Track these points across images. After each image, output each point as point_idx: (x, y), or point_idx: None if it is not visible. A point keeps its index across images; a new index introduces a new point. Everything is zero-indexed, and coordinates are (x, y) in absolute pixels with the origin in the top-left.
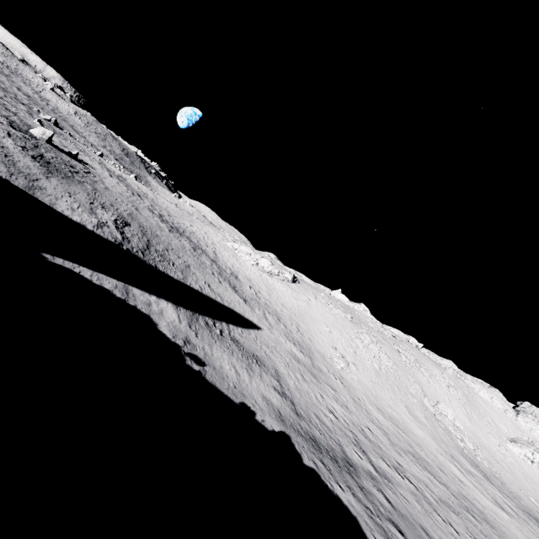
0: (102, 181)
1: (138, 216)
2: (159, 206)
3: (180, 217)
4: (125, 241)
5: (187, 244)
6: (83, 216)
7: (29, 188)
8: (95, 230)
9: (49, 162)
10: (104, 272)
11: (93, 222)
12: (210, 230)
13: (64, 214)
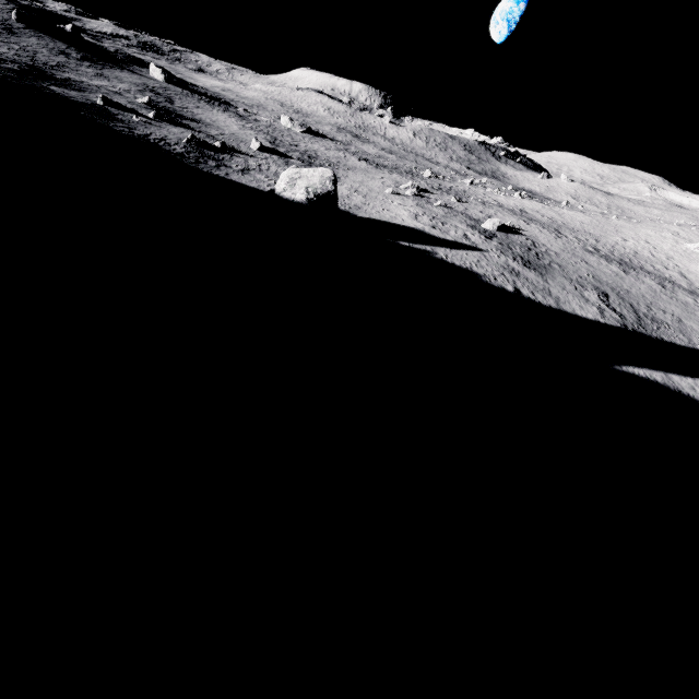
0: (543, 245)
1: (596, 273)
2: (577, 232)
3: (603, 233)
4: (623, 320)
5: (651, 283)
6: (589, 310)
7: (557, 304)
8: (604, 321)
9: (528, 262)
10: (645, 366)
11: (596, 313)
12: (648, 231)
13: (584, 317)
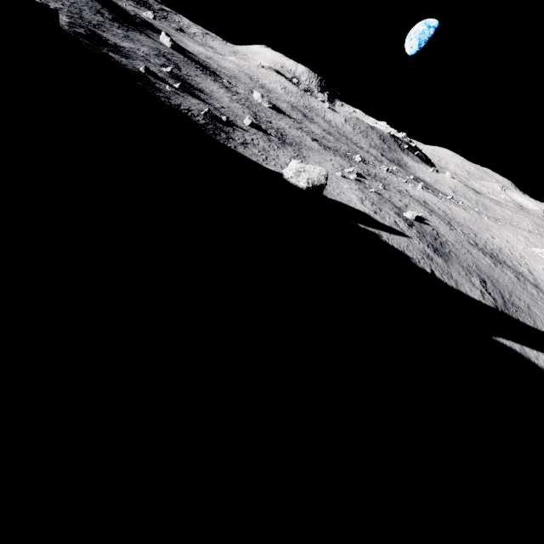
0: (443, 236)
1: (478, 263)
2: (462, 226)
3: (479, 229)
4: (495, 302)
5: (511, 275)
6: (475, 293)
7: (456, 285)
8: (484, 302)
9: (436, 249)
10: (509, 338)
11: (480, 295)
12: (508, 233)
13: (472, 297)
